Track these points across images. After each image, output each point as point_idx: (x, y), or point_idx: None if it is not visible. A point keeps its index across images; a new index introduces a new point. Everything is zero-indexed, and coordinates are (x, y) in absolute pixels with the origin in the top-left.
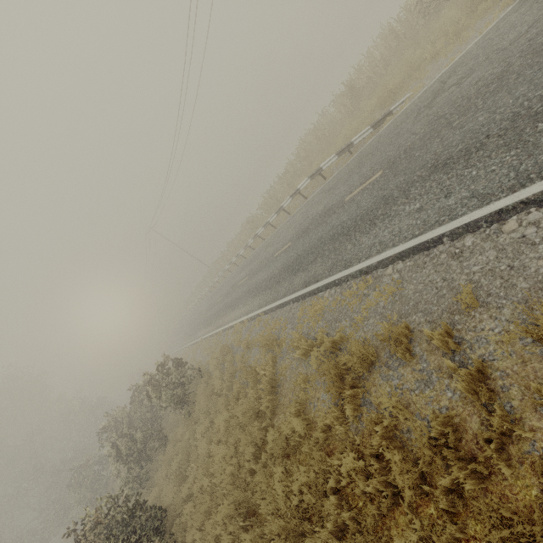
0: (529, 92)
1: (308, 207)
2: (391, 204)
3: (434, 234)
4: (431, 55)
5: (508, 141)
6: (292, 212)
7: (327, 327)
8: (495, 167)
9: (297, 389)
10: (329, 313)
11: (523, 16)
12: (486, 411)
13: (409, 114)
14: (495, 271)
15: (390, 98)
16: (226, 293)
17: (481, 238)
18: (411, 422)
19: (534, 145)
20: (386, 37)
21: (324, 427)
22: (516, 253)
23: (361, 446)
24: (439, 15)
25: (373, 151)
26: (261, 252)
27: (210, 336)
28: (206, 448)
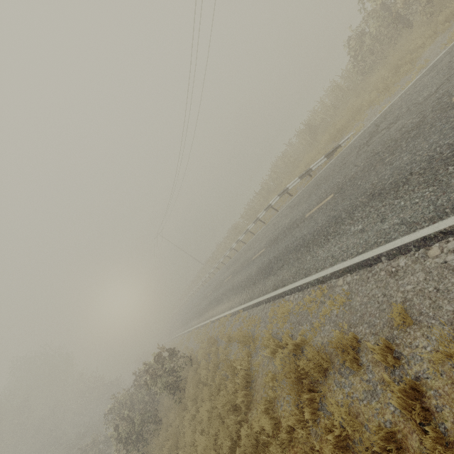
0: (440, 140)
1: (278, 219)
2: (340, 223)
3: (374, 253)
4: (368, 103)
5: (427, 179)
6: (266, 222)
7: (291, 329)
8: (418, 200)
9: (267, 386)
10: (293, 316)
11: (432, 79)
12: (422, 431)
13: (352, 149)
14: (425, 291)
15: (339, 134)
16: (214, 288)
17: (411, 260)
18: (361, 433)
19: (446, 184)
20: (332, 91)
21: (289, 427)
22: (440, 276)
23: (320, 452)
24: (373, 72)
25: (327, 177)
26: (242, 254)
27: (201, 326)
28: (192, 436)
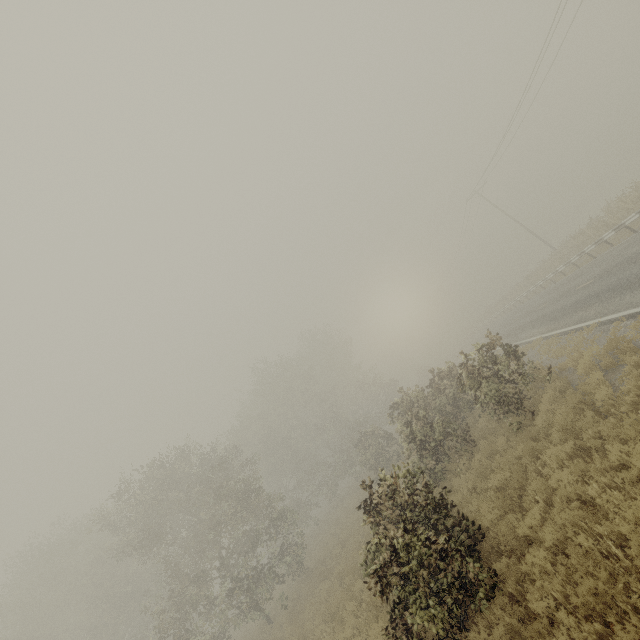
0: None
1: None
2: None
3: None
4: None
5: None
6: None
7: None
8: None
9: None
10: None
11: None
12: None
13: None
14: None
15: None
16: (602, 272)
17: None
18: None
19: None
20: None
21: None
22: None
23: None
24: None
25: None
26: None
27: (561, 333)
28: (574, 485)
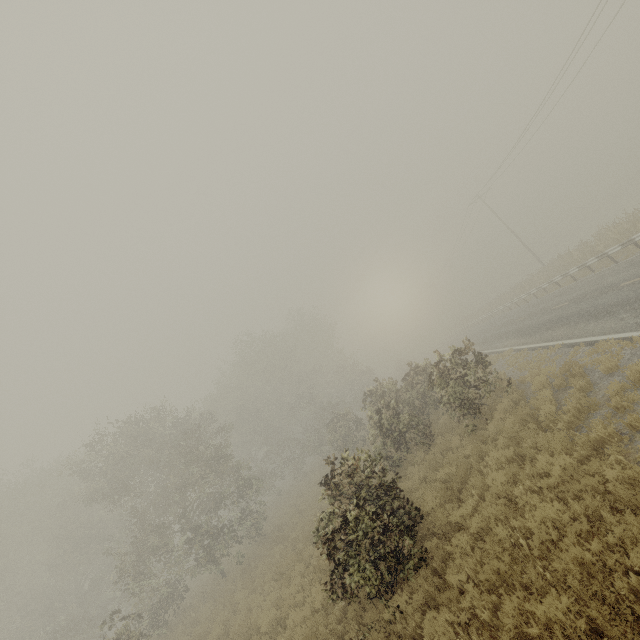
0: None
1: None
2: None
3: None
4: None
5: None
6: None
7: None
8: None
9: None
10: None
11: None
12: None
13: None
14: None
15: None
16: (578, 297)
17: None
18: None
19: None
20: None
21: None
22: None
23: None
24: None
25: None
26: None
27: (529, 349)
28: (505, 485)
